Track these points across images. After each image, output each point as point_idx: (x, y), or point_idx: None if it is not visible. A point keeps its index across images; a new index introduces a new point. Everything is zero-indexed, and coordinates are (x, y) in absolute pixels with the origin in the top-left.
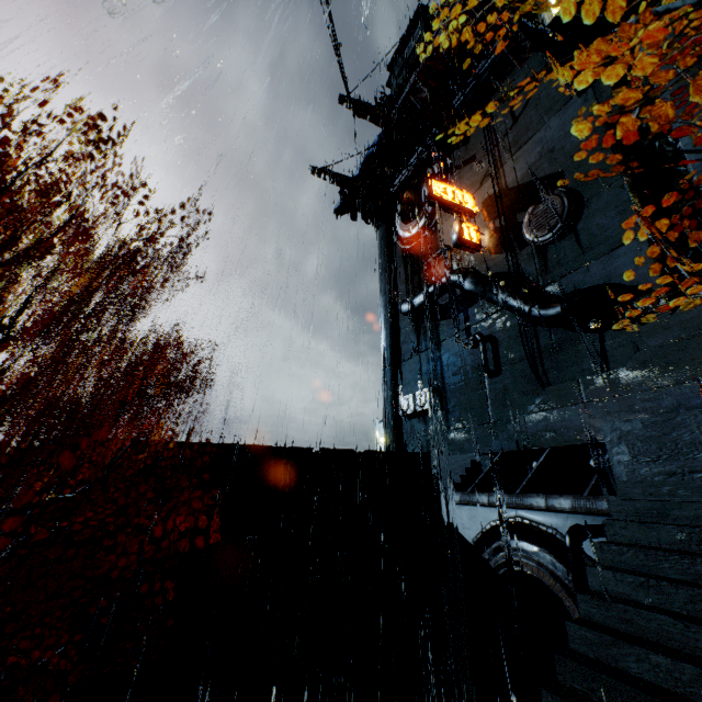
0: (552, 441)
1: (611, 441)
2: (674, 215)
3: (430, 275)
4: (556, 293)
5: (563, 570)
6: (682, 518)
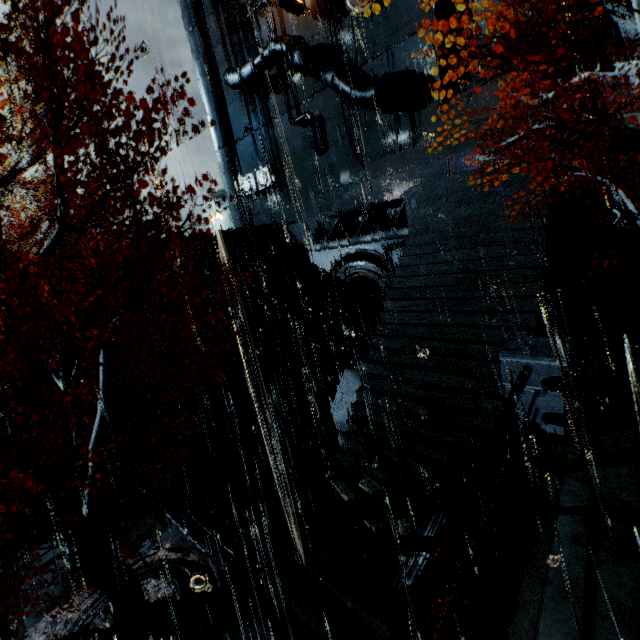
0: (370, 202)
1: (407, 198)
2: (455, 3)
3: (251, 37)
4: (371, 74)
5: (379, 270)
6: (434, 230)
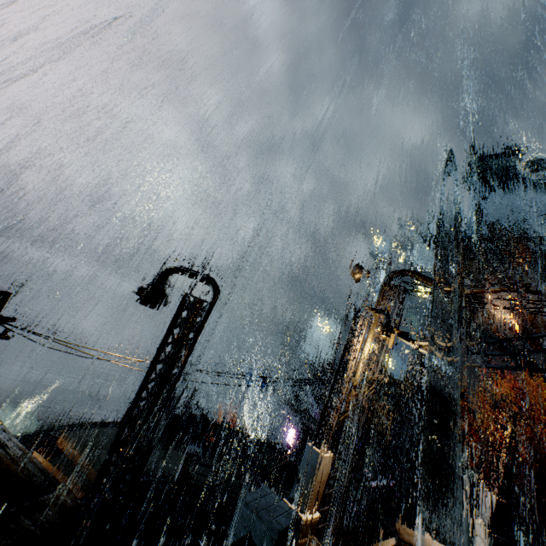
0: None
1: None
2: None
3: (472, 317)
4: None
5: None
6: None
